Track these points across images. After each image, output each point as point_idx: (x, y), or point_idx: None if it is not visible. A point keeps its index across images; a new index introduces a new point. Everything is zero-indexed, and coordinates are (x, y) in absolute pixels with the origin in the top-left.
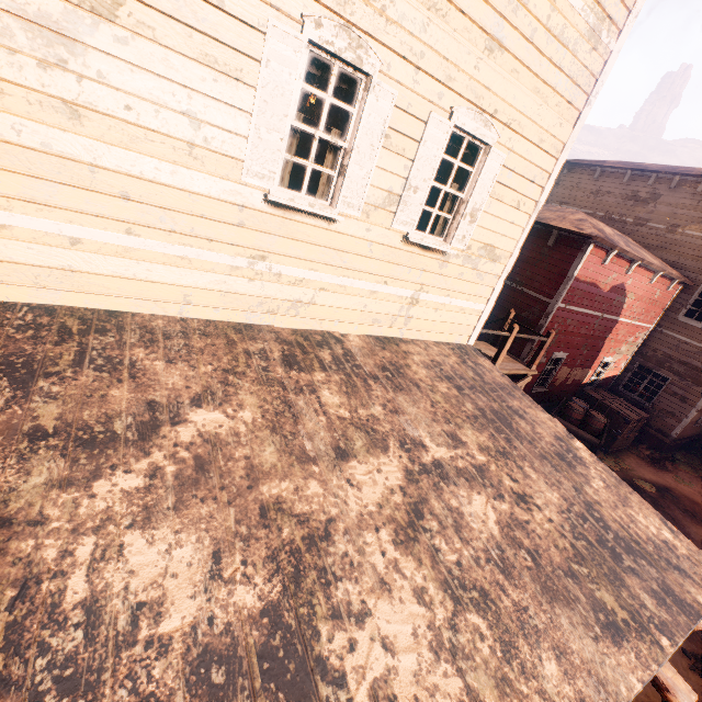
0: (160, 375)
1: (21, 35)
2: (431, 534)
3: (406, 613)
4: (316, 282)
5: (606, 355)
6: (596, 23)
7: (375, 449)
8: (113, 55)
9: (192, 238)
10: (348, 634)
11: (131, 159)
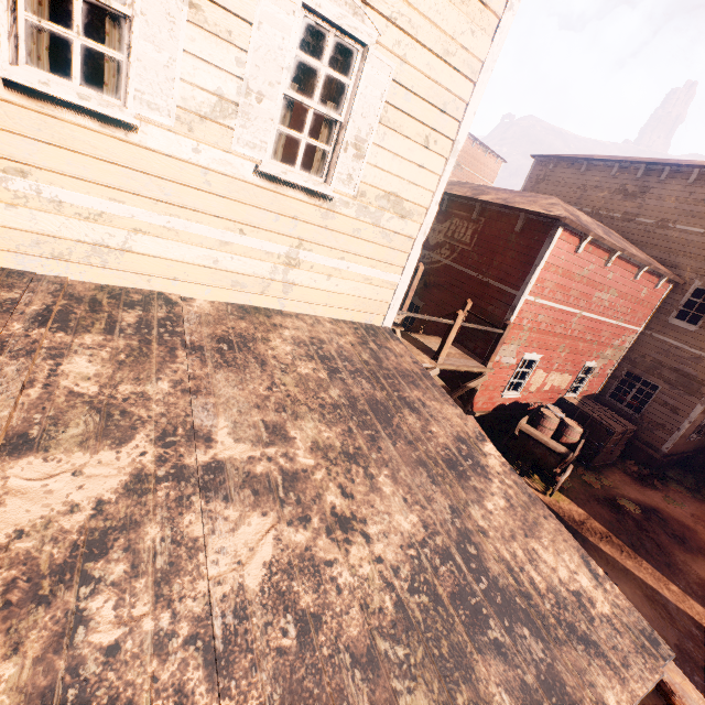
0: None
1: None
2: (94, 589)
3: None
4: (126, 219)
5: (588, 360)
6: None
7: (102, 440)
8: None
9: None
10: None
11: None
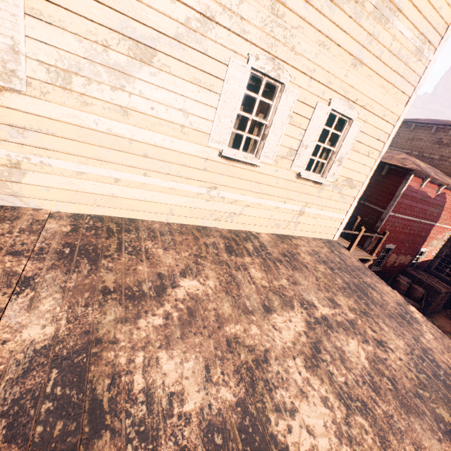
0: (162, 257)
1: (104, 75)
2: (327, 363)
3: (318, 412)
4: (244, 201)
5: (422, 247)
6: (420, 45)
7: (286, 307)
8: (148, 82)
9: (177, 177)
10: (286, 422)
11: (150, 135)
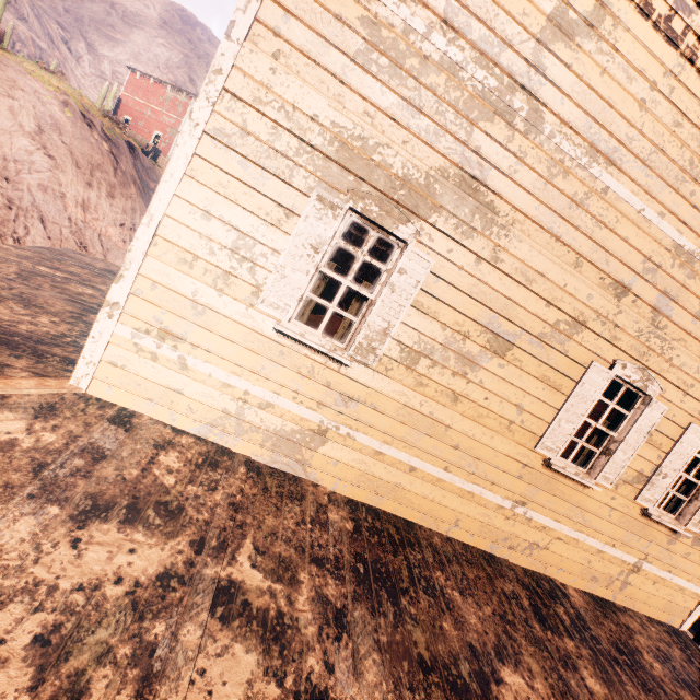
0: (463, 610)
1: (452, 360)
2: None
3: None
4: (555, 531)
5: None
6: None
7: None
8: (493, 372)
9: (482, 479)
10: None
11: (471, 426)
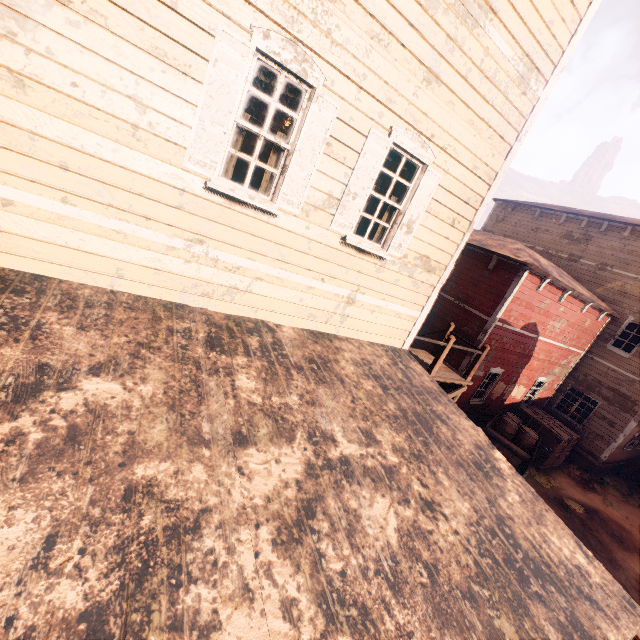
0: (65, 340)
1: None
2: (319, 536)
3: (264, 630)
4: (253, 271)
5: (540, 375)
6: (525, 72)
7: (280, 438)
8: (64, 35)
9: (130, 214)
10: None
11: (73, 132)
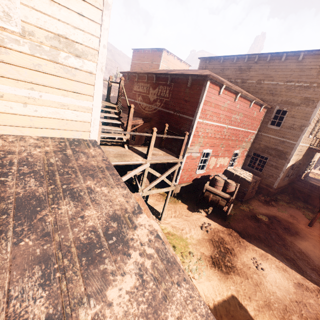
0: None
1: None
2: None
3: None
4: None
5: (235, 149)
6: None
7: None
8: None
9: None
10: None
11: None
